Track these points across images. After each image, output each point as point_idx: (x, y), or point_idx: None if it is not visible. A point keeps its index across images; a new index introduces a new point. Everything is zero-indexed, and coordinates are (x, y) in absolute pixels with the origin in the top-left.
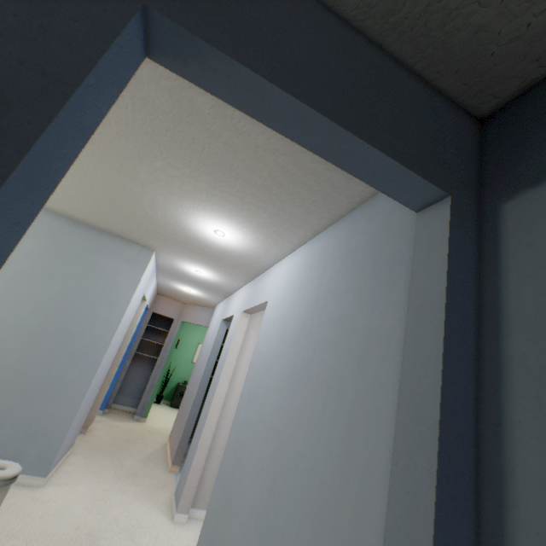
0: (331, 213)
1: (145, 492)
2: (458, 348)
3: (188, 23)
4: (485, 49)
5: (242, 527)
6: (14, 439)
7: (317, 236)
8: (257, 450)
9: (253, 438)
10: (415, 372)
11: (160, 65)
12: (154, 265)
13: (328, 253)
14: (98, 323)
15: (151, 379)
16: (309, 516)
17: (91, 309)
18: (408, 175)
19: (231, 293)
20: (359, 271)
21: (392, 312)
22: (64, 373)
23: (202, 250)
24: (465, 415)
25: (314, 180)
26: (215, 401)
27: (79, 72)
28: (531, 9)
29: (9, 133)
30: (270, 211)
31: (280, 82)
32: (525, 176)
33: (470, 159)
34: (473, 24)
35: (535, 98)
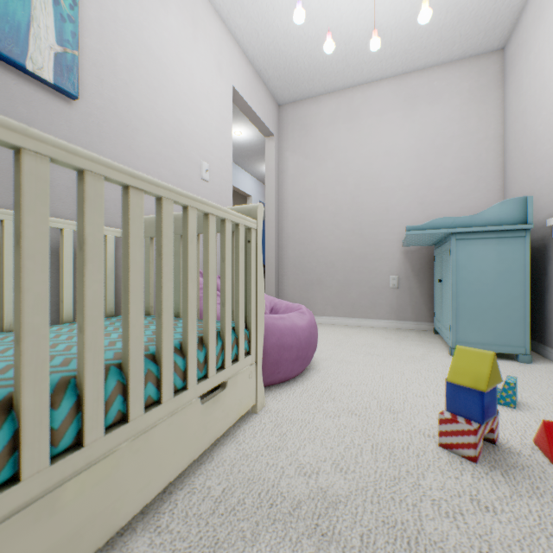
0: None
1: None
2: None
3: None
4: None
5: None
6: None
7: None
8: None
9: None
10: None
11: None
12: None
13: None
14: None
15: None
16: None
17: None
18: None
19: None
20: None
21: None
22: None
23: None
24: None
25: None
26: (267, 227)
27: None
28: None
29: None
30: None
31: None
32: None
33: None
34: None
35: None
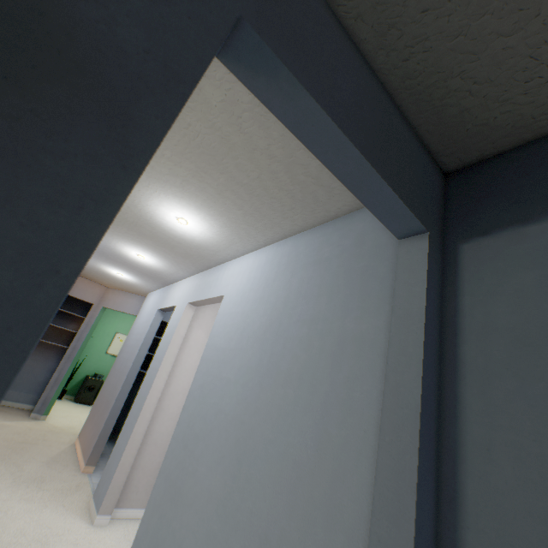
0: (305, 222)
1: (55, 498)
2: (430, 351)
3: (273, 44)
4: (464, 125)
5: (199, 515)
6: None
7: (285, 240)
8: (215, 440)
9: (210, 429)
10: (400, 368)
11: (227, 67)
12: None
13: (299, 258)
14: None
15: (57, 371)
16: (282, 493)
17: None
18: (405, 211)
19: (172, 283)
20: (333, 279)
21: (367, 318)
22: None
23: (154, 235)
24: (433, 400)
25: (300, 190)
26: (151, 395)
27: (194, 72)
28: (499, 108)
29: (140, 125)
30: (246, 209)
31: (333, 116)
32: (478, 227)
33: (439, 204)
34: (462, 105)
35: (487, 169)
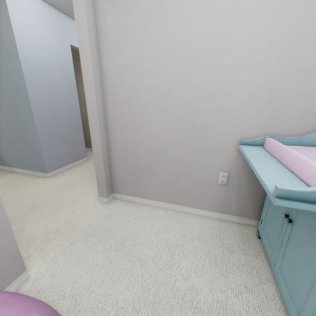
0: None
1: None
2: None
3: None
4: None
5: None
6: (26, 157)
7: None
8: None
9: None
10: None
11: None
12: (49, 8)
13: None
14: (13, 75)
15: None
16: None
17: (4, 66)
18: None
19: None
20: None
21: None
22: (21, 117)
23: None
24: None
25: None
26: (89, 109)
27: None
28: None
29: None
30: None
31: None
32: None
33: None
34: None
35: None
